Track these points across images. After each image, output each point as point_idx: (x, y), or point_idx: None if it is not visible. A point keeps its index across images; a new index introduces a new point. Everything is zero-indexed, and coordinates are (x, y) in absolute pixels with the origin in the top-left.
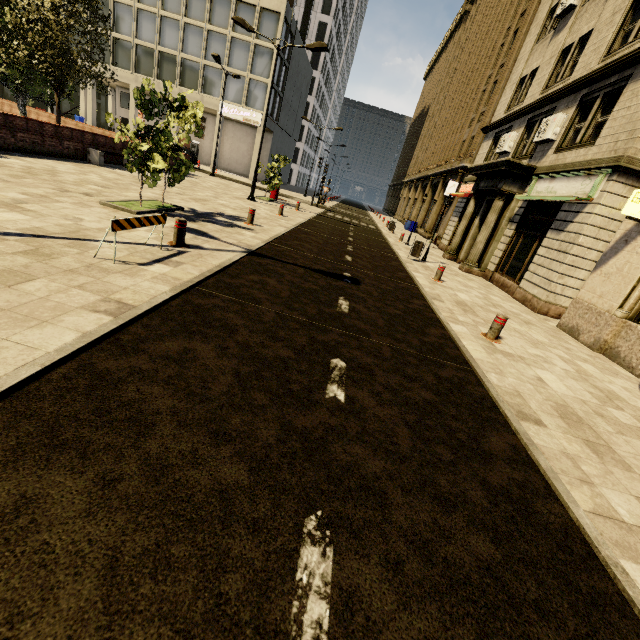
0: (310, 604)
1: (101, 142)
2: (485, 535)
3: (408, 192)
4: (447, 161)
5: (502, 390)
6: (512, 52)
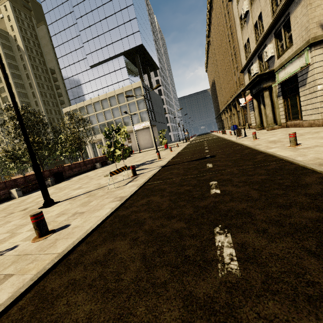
0: (225, 250)
1: (98, 160)
2: (312, 210)
3: (225, 115)
4: (234, 93)
5: (306, 160)
6: (234, 40)
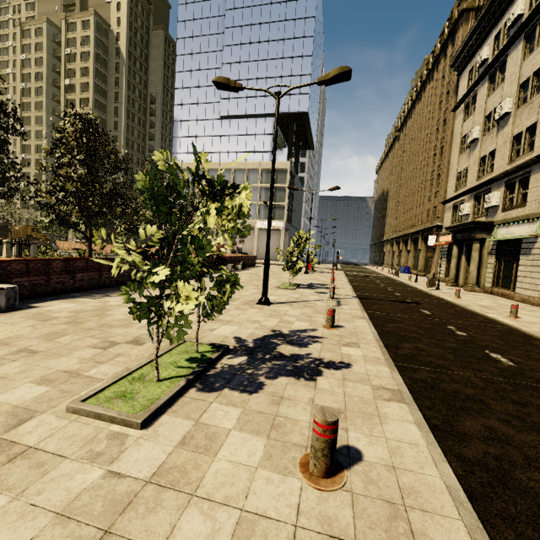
0: (500, 359)
1: (227, 259)
2: None
3: (390, 247)
4: (419, 223)
5: (532, 331)
6: (444, 159)
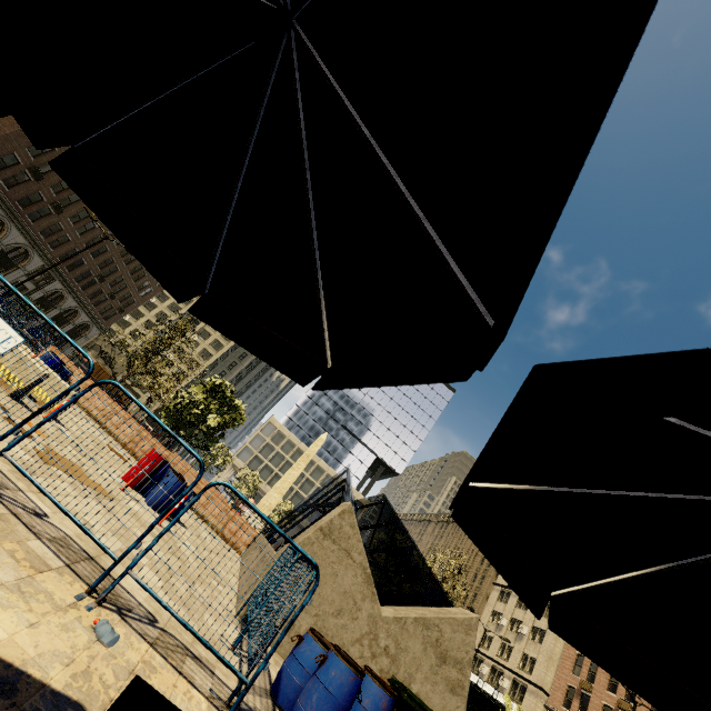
0: None
1: None
2: None
3: None
4: None
5: None
6: (476, 606)
